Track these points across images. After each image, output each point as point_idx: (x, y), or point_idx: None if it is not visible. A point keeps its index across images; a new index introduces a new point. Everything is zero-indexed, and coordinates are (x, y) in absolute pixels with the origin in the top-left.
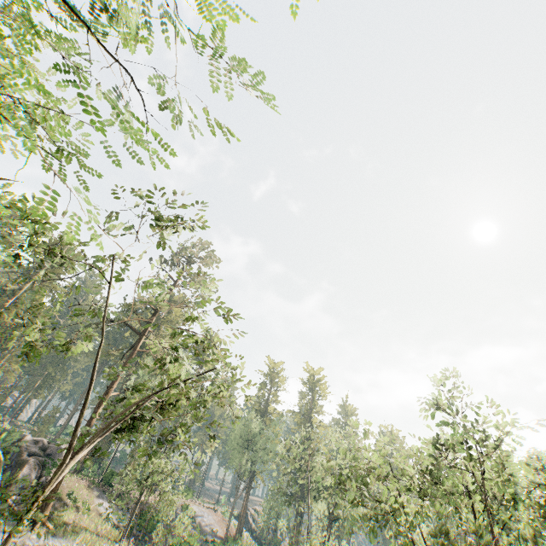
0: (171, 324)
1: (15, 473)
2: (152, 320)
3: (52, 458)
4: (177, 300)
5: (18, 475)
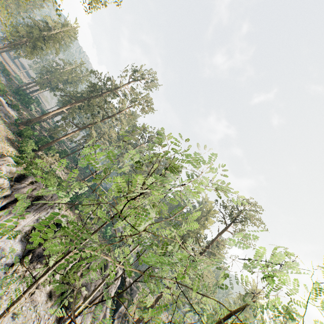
0: (203, 226)
1: (119, 304)
2: (205, 250)
3: (132, 299)
4: (212, 213)
5: (120, 307)
